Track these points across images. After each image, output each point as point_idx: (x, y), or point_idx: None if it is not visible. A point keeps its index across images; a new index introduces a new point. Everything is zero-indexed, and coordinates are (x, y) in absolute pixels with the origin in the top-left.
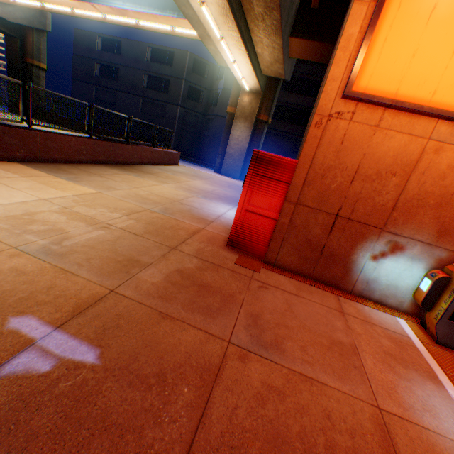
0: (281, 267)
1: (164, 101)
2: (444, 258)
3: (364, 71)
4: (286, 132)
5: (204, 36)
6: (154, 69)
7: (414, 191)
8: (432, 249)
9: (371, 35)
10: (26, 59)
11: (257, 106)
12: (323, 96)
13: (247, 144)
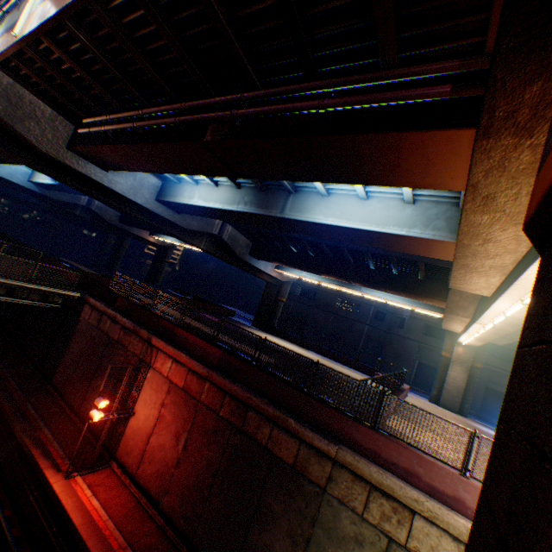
0: None
1: (352, 318)
2: None
3: None
4: None
5: (446, 324)
6: (346, 295)
7: None
8: None
9: None
10: (277, 297)
11: (470, 355)
12: None
13: (464, 383)
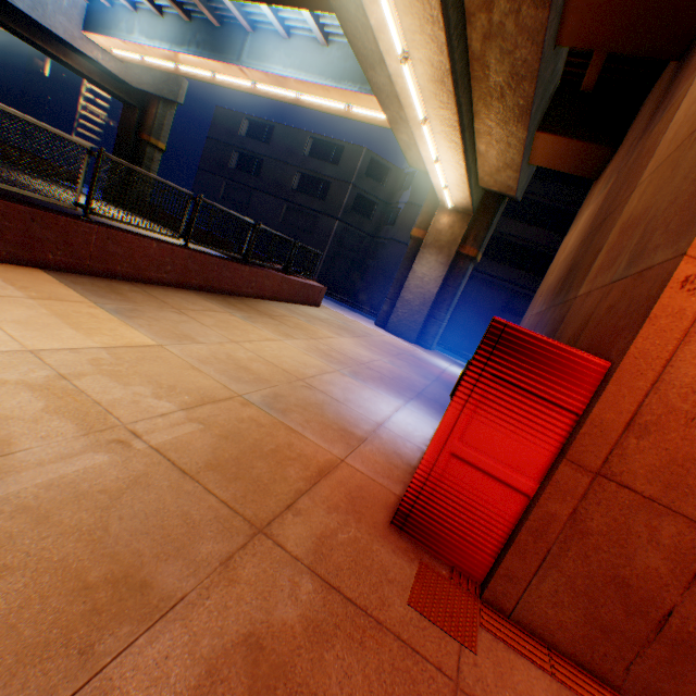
0: (530, 627)
1: (317, 210)
2: None
3: None
4: (498, 277)
5: (395, 119)
6: (311, 166)
7: None
8: None
9: None
10: (141, 135)
11: (461, 232)
12: None
13: (437, 288)
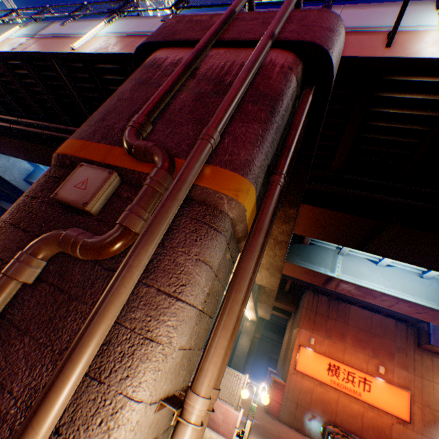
0: (283, 421)
1: None
2: (325, 420)
3: (297, 364)
4: (266, 335)
5: None
6: None
7: (314, 397)
8: (322, 417)
9: (297, 357)
10: None
11: (254, 328)
12: (289, 367)
13: (248, 349)
